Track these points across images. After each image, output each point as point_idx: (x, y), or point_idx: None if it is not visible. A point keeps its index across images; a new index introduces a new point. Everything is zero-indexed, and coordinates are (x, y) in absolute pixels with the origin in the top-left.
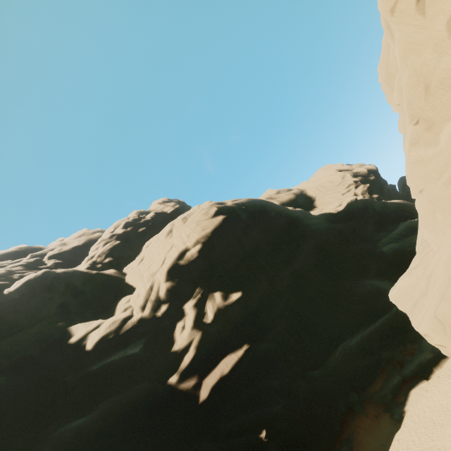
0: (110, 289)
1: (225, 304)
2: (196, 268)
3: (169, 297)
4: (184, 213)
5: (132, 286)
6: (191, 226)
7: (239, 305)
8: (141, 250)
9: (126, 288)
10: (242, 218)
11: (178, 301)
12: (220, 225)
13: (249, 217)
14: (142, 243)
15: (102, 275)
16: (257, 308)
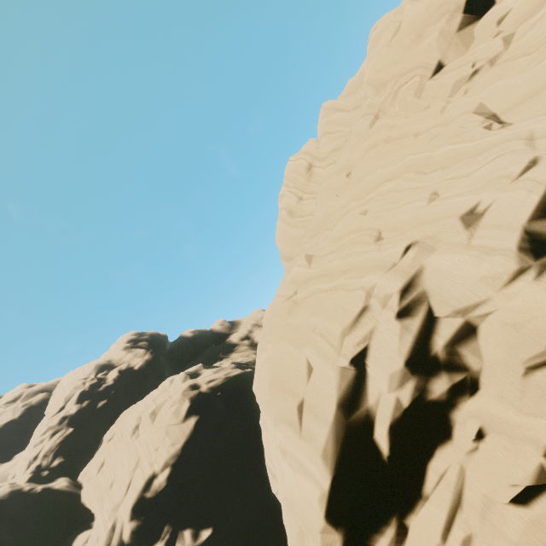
0: (62, 513)
1: (195, 545)
2: (165, 497)
3: (134, 539)
4: (153, 397)
5: (90, 510)
6: (160, 435)
7: (210, 541)
8: (101, 441)
9: (82, 511)
10: (217, 406)
11: (145, 543)
12: (192, 435)
13: (225, 404)
14: (103, 422)
15: (50, 492)
16: (228, 541)
